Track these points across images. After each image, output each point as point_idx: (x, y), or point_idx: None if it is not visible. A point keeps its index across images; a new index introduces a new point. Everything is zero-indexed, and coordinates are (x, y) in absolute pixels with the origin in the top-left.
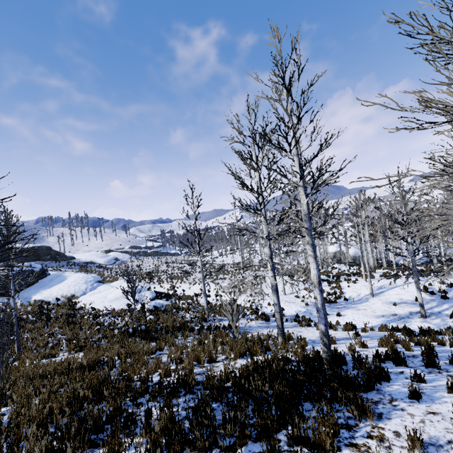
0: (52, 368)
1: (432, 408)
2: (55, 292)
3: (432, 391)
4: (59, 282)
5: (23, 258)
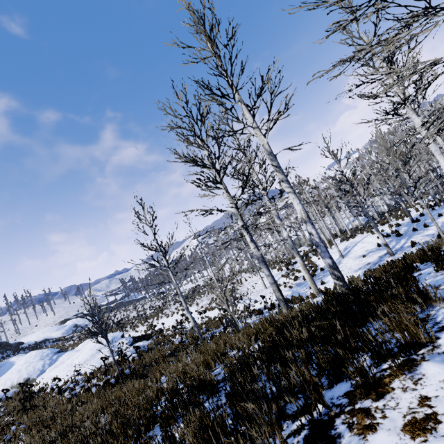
0: None
1: None
2: (1, 386)
3: None
4: (4, 371)
5: None
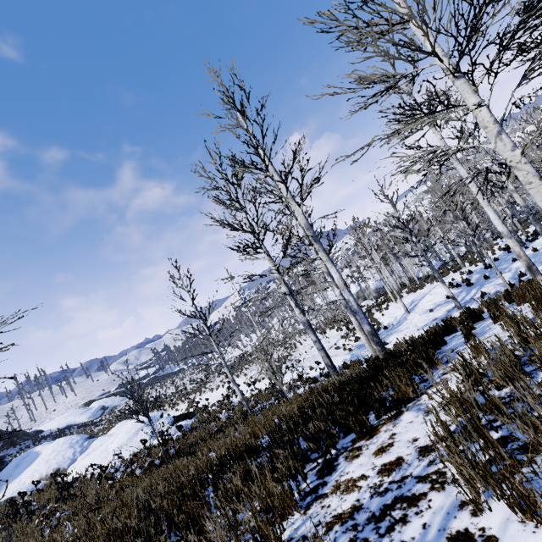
0: (65, 540)
1: (486, 336)
2: (28, 478)
3: (482, 329)
4: (29, 463)
5: None
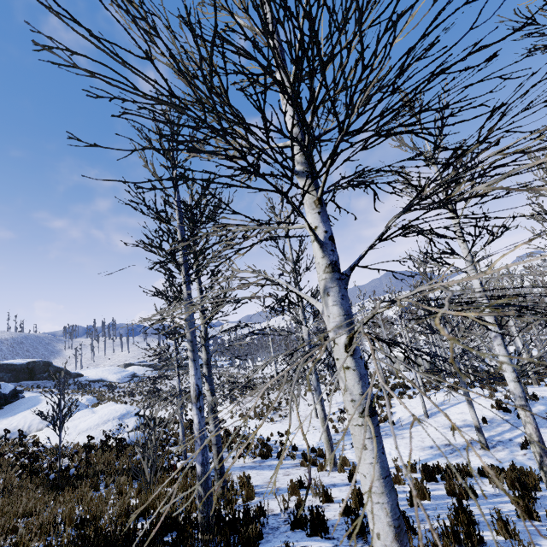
0: None
1: None
2: (16, 422)
3: None
4: (28, 407)
5: (12, 377)
